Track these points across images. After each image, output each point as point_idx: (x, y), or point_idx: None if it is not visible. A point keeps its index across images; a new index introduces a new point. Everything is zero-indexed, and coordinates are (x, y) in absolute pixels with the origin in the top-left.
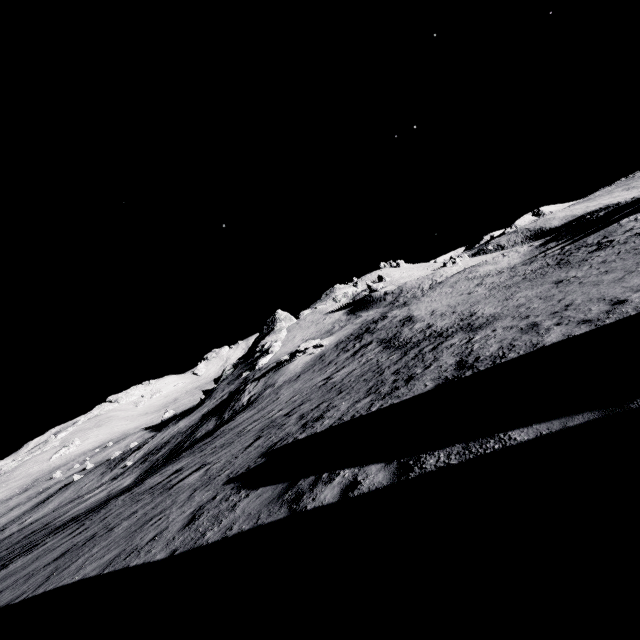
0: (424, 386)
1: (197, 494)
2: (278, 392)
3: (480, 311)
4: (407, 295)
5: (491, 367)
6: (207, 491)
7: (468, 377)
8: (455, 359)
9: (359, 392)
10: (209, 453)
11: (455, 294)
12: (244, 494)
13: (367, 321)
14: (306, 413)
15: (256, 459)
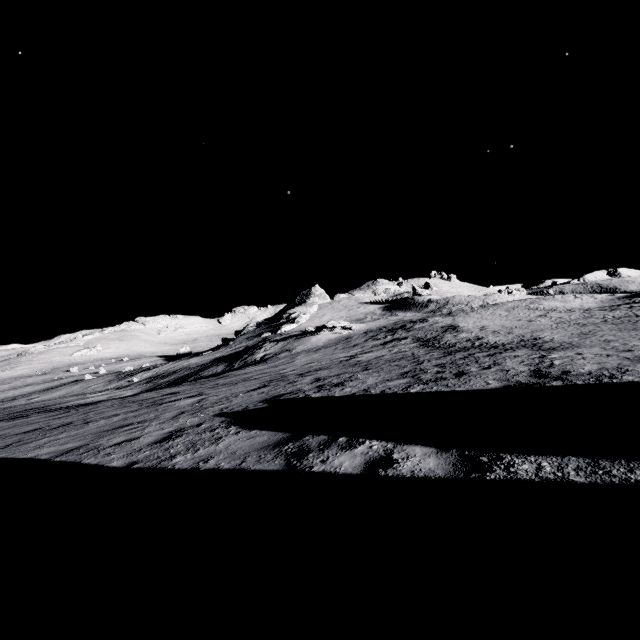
0: (486, 383)
1: (183, 416)
2: (294, 357)
3: (547, 337)
4: (452, 308)
5: (596, 383)
6: (194, 417)
7: (558, 387)
8: (528, 367)
9: (391, 373)
10: (209, 387)
11: (511, 318)
12: (234, 430)
13: (404, 320)
14: (323, 377)
15: (257, 402)
